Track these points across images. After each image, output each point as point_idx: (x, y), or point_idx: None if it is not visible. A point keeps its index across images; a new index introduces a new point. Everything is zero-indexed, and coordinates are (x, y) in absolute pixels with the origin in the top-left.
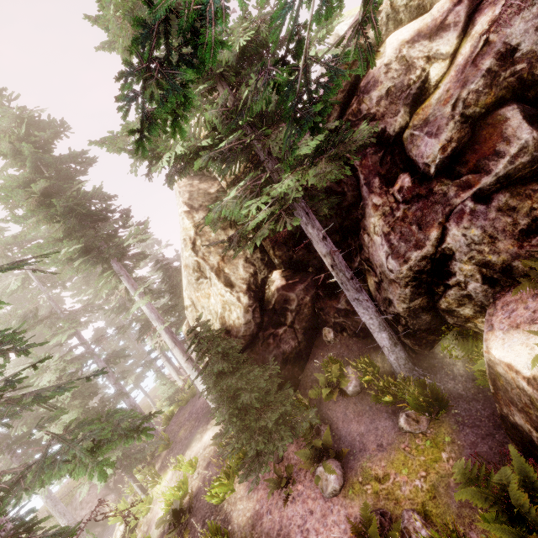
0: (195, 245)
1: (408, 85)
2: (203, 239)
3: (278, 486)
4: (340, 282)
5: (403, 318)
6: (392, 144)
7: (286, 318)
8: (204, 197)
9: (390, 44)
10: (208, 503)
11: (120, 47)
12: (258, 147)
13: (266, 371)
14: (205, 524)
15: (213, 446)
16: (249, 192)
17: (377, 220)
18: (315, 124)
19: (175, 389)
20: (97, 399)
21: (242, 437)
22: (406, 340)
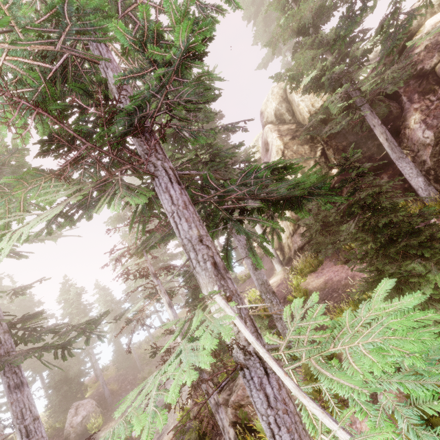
0: (284, 153)
1: (439, 40)
2: (289, 150)
3: (343, 263)
4: (390, 149)
5: (434, 169)
6: (428, 74)
7: (342, 192)
8: (288, 131)
9: (428, 24)
10: (285, 292)
11: (272, 45)
12: (345, 79)
13: (334, 208)
14: (286, 298)
15: (279, 280)
16: (340, 99)
17: (416, 116)
18: (392, 50)
19: (234, 276)
20: (178, 282)
21: (319, 239)
22: (435, 184)
